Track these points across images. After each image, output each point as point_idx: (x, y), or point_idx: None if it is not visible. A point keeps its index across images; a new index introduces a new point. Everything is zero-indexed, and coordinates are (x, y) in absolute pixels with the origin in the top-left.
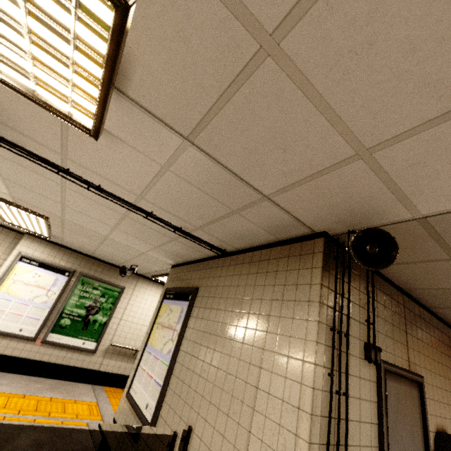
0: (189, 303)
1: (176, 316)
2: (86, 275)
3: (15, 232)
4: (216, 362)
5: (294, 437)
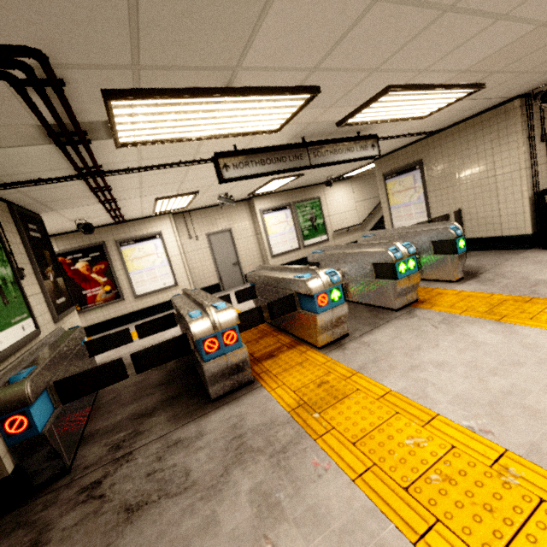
0: (420, 170)
1: (410, 182)
2: (296, 202)
3: (241, 201)
4: (463, 182)
5: (519, 179)
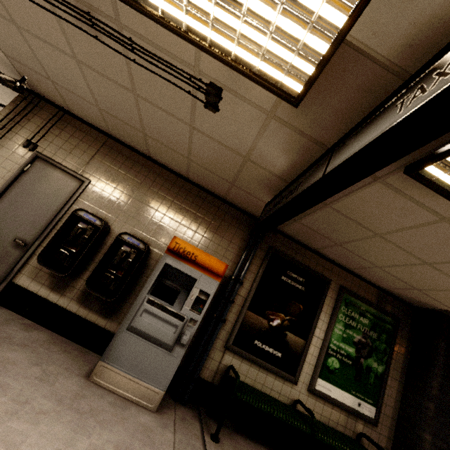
0: None
1: None
2: None
3: None
4: None
5: None
